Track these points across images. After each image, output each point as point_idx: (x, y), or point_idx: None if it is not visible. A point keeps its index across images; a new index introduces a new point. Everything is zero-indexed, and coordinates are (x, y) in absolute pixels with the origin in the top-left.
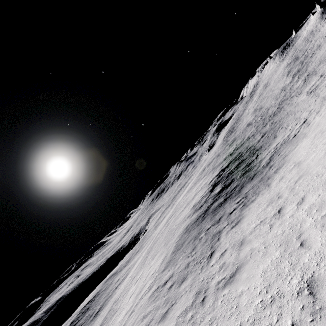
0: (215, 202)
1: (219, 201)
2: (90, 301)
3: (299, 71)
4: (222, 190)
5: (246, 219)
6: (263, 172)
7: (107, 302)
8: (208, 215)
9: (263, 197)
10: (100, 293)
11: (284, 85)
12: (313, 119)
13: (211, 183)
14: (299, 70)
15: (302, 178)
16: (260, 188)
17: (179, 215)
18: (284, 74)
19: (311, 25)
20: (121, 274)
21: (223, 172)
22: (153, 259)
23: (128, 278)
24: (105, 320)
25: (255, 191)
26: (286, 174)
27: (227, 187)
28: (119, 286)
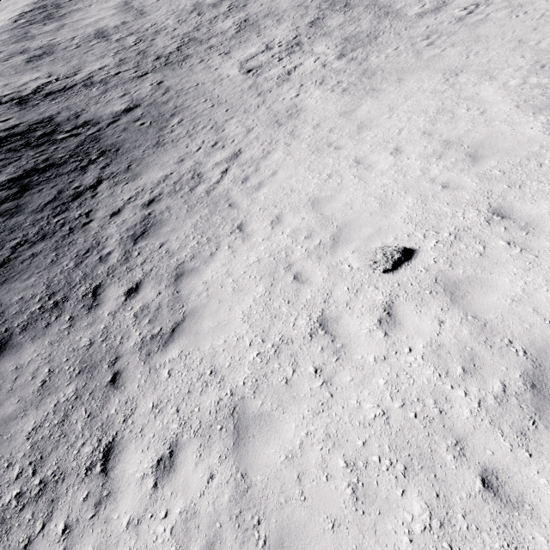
0: None
1: None
2: None
3: None
4: None
5: None
6: (101, 304)
7: None
8: None
9: None
10: None
11: (203, 0)
12: (256, 169)
13: None
14: None
15: None
16: (72, 439)
17: None
18: None
19: None
20: None
21: None
22: None
23: None
24: None
25: (44, 456)
26: (186, 444)
27: None
28: None
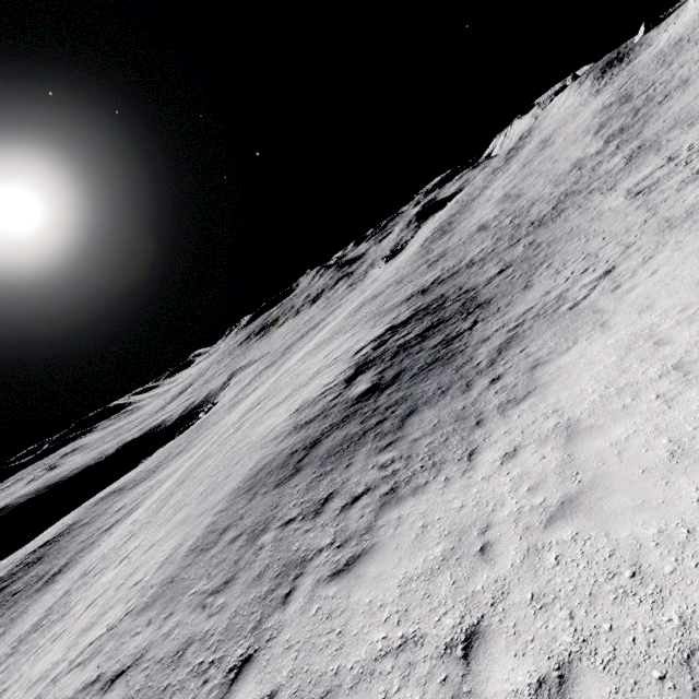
0: (341, 429)
1: (349, 430)
2: (49, 543)
3: (625, 130)
4: (371, 393)
5: (375, 574)
6: (471, 389)
7: (80, 557)
8: (309, 465)
9: (446, 499)
10: (75, 528)
11: (584, 155)
12: (630, 276)
13: (357, 356)
14: (625, 127)
15: (576, 523)
16: (450, 447)
17: (268, 414)
18: (591, 129)
19: (685, 23)
20: (131, 498)
21: (391, 337)
22: (171, 517)
23: (131, 520)
24: (47, 616)
25: (434, 453)
26: (526, 445)
27: (383, 389)
28: (115, 528)
